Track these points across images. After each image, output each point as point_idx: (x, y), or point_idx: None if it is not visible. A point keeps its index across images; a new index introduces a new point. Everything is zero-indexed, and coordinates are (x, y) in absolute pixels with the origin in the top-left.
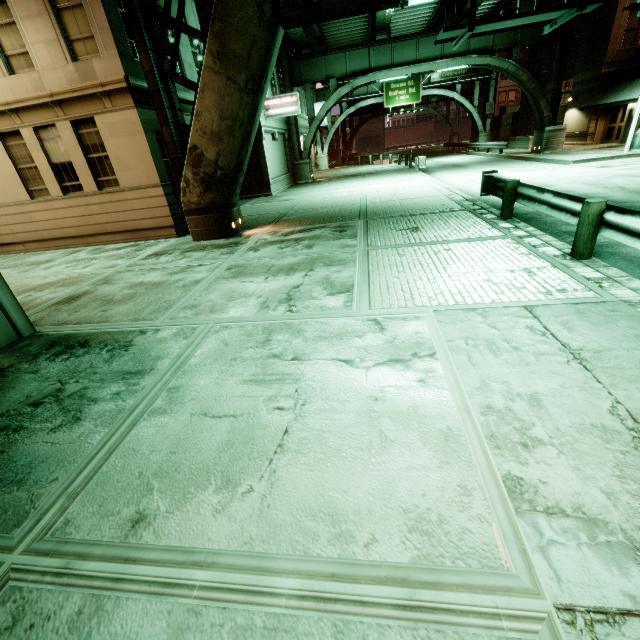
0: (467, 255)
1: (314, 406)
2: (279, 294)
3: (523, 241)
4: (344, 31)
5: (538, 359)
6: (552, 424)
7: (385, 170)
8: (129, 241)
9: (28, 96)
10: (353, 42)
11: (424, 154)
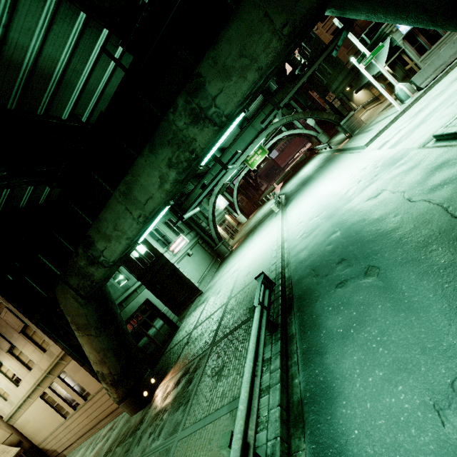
0: None
1: None
2: None
3: None
4: None
5: None
6: None
7: (267, 213)
8: (113, 418)
9: (39, 376)
10: None
11: (298, 166)
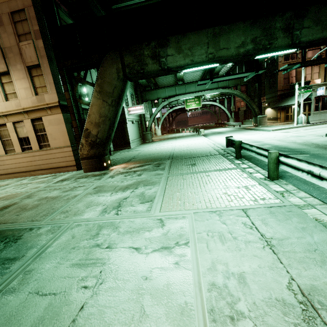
0: (217, 178)
1: (107, 284)
2: (115, 203)
3: (245, 170)
4: (165, 81)
5: (246, 245)
6: (251, 298)
7: (186, 135)
8: (52, 173)
9: (12, 109)
10: (170, 85)
11: (206, 128)
